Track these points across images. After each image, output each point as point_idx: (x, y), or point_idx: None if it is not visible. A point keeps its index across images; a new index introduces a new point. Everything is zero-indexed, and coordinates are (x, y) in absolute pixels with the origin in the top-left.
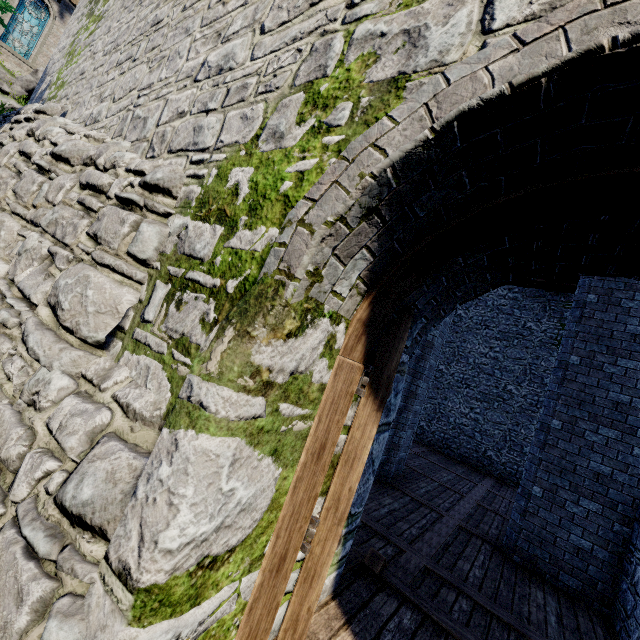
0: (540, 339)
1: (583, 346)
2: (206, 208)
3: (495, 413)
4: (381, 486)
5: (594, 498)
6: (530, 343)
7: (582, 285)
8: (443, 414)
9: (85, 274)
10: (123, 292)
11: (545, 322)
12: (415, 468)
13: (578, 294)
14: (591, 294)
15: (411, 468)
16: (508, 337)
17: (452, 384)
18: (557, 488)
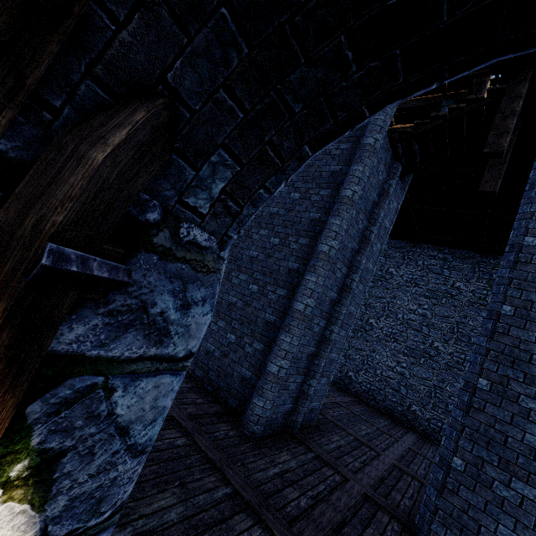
0: (468, 299)
1: (518, 294)
2: None
3: (421, 368)
4: (283, 438)
5: (530, 481)
6: (458, 302)
7: (517, 227)
8: (370, 366)
9: None
10: None
11: (474, 283)
12: (332, 418)
13: (513, 237)
14: (528, 236)
15: (328, 418)
16: (437, 295)
17: (381, 337)
18: (483, 463)
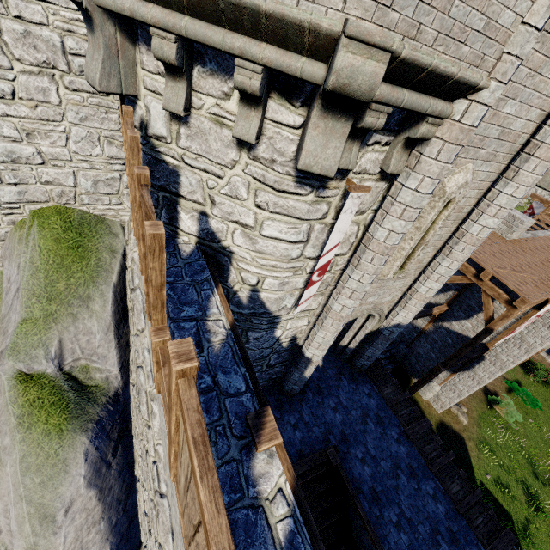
0: None
1: None
2: None
3: None
4: None
5: None
6: None
7: None
8: None
9: None
10: None
11: None
12: None
13: None
14: None
15: None
16: None
17: None
18: None
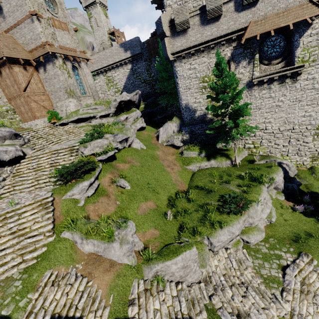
0: None
1: None
2: (318, 129)
3: None
4: None
5: None
6: None
7: None
8: None
9: (308, 139)
10: (311, 138)
11: None
12: None
13: None
14: None
15: None
16: None
17: None
18: None
